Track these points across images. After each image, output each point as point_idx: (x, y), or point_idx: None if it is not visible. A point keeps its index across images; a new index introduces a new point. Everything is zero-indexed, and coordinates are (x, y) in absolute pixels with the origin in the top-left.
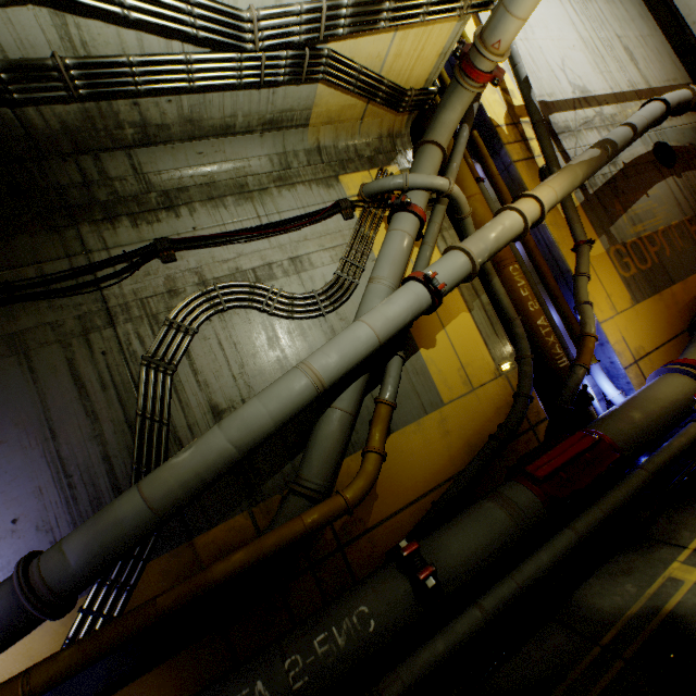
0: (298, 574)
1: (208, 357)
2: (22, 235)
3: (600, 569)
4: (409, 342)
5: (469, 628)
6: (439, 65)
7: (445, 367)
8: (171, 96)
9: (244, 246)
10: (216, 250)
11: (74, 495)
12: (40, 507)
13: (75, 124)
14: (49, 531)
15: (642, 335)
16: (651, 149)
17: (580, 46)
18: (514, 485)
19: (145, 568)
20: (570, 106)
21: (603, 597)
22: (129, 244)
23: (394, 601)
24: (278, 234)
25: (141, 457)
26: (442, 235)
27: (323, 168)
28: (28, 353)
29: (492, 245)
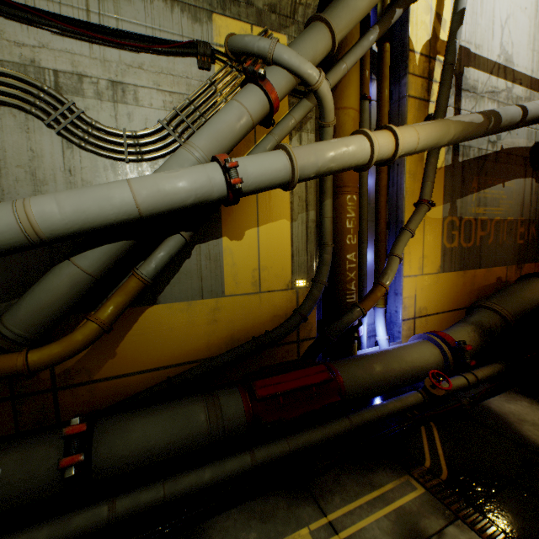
0: None
1: None
2: None
3: (250, 502)
4: (215, 225)
5: (85, 525)
6: None
7: (242, 262)
8: None
9: (53, 37)
10: (11, 25)
11: None
12: None
13: None
14: None
15: (431, 299)
16: (531, 146)
17: (531, 12)
18: (234, 394)
19: None
20: (489, 67)
21: (225, 537)
22: None
23: (35, 472)
24: (105, 44)
25: None
26: (300, 135)
27: None
28: None
29: (324, 162)
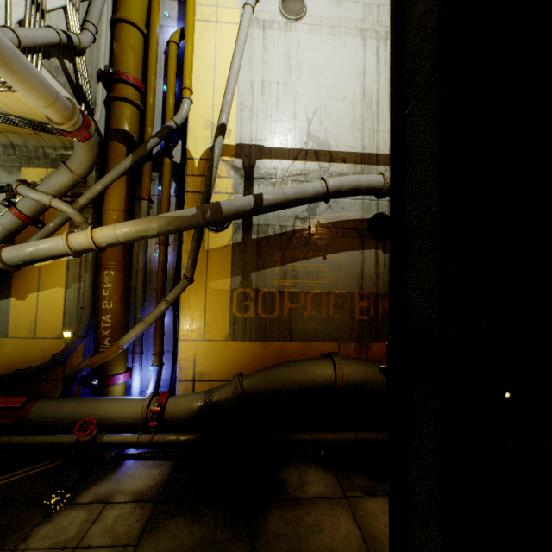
0: None
1: None
2: None
3: None
4: (8, 290)
5: None
6: None
7: (24, 315)
8: None
9: None
10: None
11: None
12: None
13: None
14: None
15: (217, 365)
16: (370, 217)
17: (354, 97)
18: None
19: None
20: (292, 155)
21: None
22: None
23: None
24: None
25: None
26: (78, 230)
27: (14, 159)
28: None
29: (26, 255)
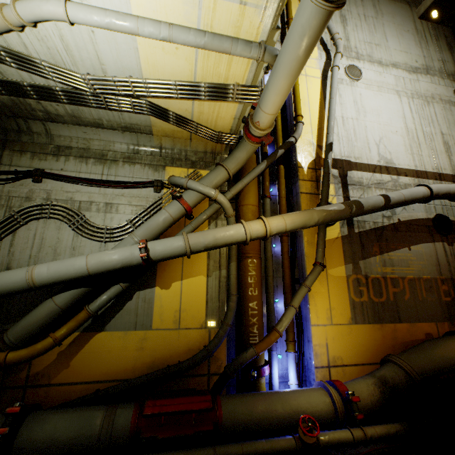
0: None
1: (24, 239)
2: None
3: None
4: (152, 279)
5: None
6: (237, 124)
7: (167, 305)
8: (58, 103)
9: (83, 187)
10: (67, 184)
11: None
12: None
13: (9, 104)
14: None
15: (346, 349)
16: (432, 217)
17: (402, 132)
18: (130, 407)
19: None
20: (371, 169)
21: None
22: (23, 166)
23: None
24: (107, 187)
25: None
26: (216, 222)
27: (159, 159)
28: None
29: (210, 241)
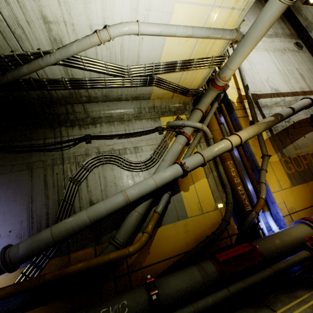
0: (108, 280)
1: (93, 181)
2: (42, 128)
3: (235, 312)
4: (177, 187)
5: None
6: (203, 82)
7: (191, 201)
8: (99, 89)
9: (117, 140)
10: (106, 141)
11: (32, 226)
12: (20, 228)
13: (66, 95)
14: (20, 238)
15: (294, 202)
16: (309, 116)
17: (277, 72)
18: (208, 262)
19: (49, 261)
20: (269, 96)
21: None
22: (76, 135)
23: (138, 302)
24: (131, 137)
25: (59, 216)
26: (199, 144)
27: (154, 114)
28: (32, 170)
29: (214, 153)
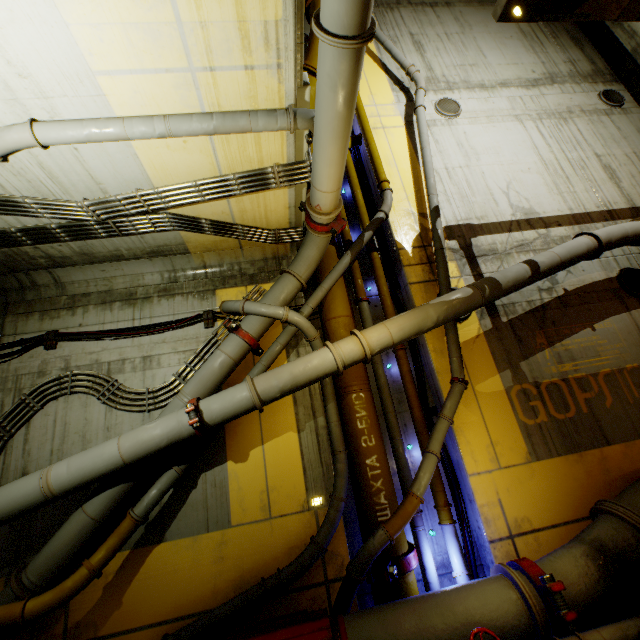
0: None
1: (41, 430)
2: None
3: None
4: (220, 451)
5: None
6: (295, 213)
7: (248, 485)
8: (60, 243)
9: (111, 342)
10: (89, 343)
11: None
12: None
13: (2, 258)
14: None
15: (532, 503)
16: (616, 275)
17: (538, 168)
18: None
19: None
20: (504, 228)
21: None
22: (31, 332)
23: None
24: (141, 335)
25: None
26: (297, 350)
27: (206, 282)
28: None
29: (286, 382)
